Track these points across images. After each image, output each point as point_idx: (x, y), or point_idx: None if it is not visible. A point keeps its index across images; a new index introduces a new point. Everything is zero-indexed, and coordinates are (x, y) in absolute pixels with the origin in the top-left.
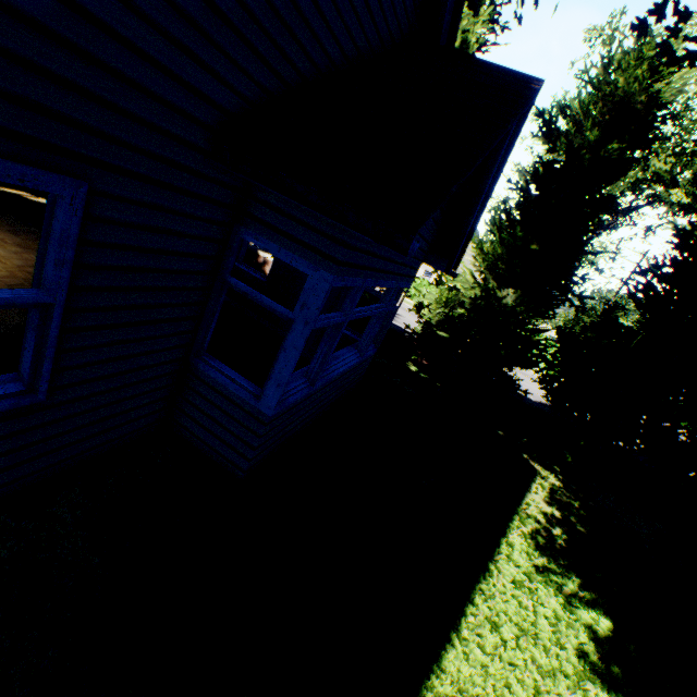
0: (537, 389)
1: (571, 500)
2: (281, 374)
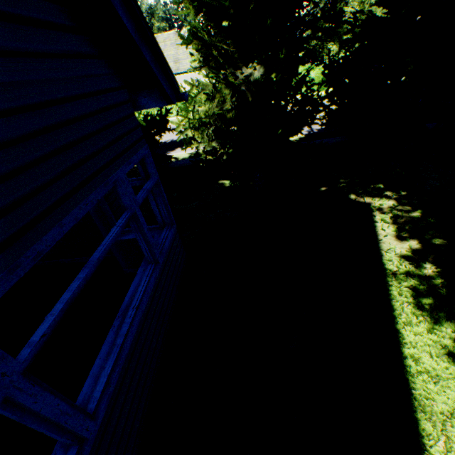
0: (320, 114)
1: (411, 212)
2: None
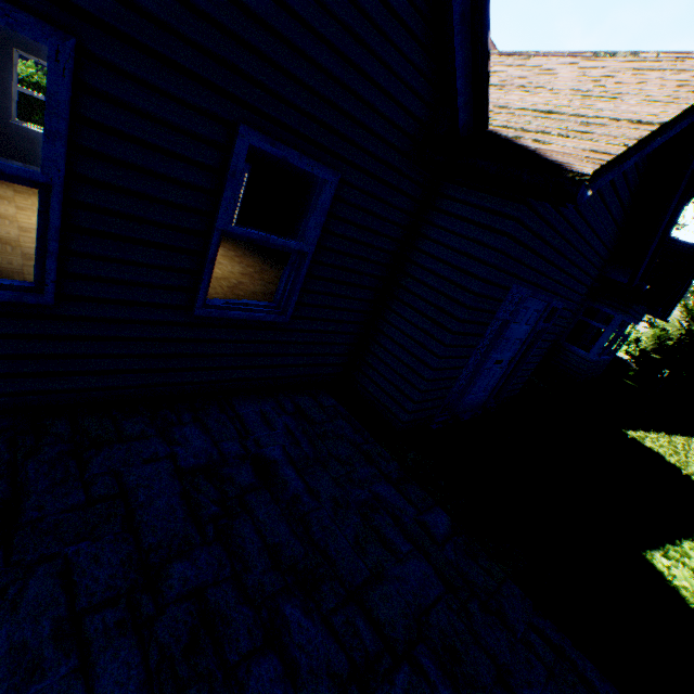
0: None
1: None
2: (600, 346)
